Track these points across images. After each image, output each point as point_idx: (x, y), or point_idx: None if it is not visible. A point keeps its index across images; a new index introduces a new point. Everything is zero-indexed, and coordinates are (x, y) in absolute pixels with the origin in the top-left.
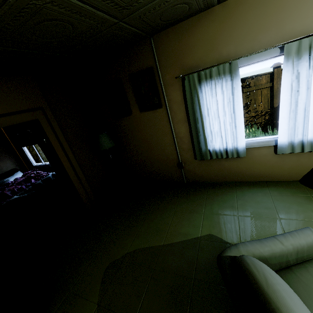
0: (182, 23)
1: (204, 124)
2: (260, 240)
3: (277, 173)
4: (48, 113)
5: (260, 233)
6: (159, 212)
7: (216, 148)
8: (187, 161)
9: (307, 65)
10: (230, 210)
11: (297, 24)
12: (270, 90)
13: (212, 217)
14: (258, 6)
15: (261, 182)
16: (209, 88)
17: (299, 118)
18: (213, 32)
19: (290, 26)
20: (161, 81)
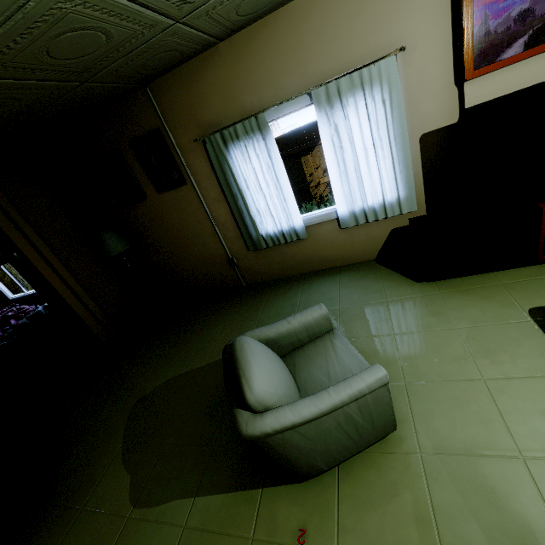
0: (184, 66)
1: (247, 201)
2: (270, 324)
3: (349, 253)
4: (12, 214)
5: None
6: (205, 330)
7: (270, 232)
8: (239, 255)
9: (343, 115)
10: (290, 309)
11: (320, 65)
12: None
13: (268, 322)
14: (271, 43)
15: (334, 269)
16: (239, 152)
17: (352, 180)
18: (227, 77)
19: (313, 68)
20: (176, 148)
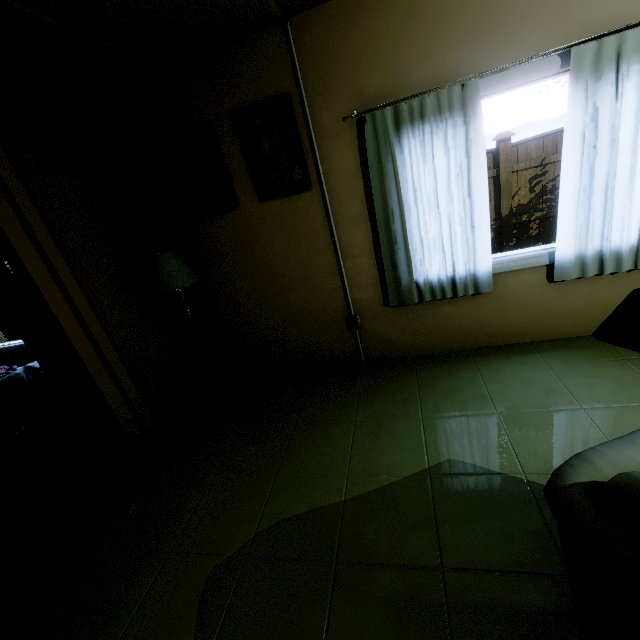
0: None
1: (407, 224)
2: (625, 439)
3: (551, 323)
4: (16, 192)
5: (557, 442)
6: (317, 428)
7: (432, 278)
8: (367, 311)
9: (613, 94)
10: (477, 404)
11: (594, 8)
12: (494, 183)
13: (445, 424)
14: None
15: (522, 345)
16: (419, 141)
17: (596, 203)
18: (428, 16)
19: (580, 11)
20: (310, 127)
